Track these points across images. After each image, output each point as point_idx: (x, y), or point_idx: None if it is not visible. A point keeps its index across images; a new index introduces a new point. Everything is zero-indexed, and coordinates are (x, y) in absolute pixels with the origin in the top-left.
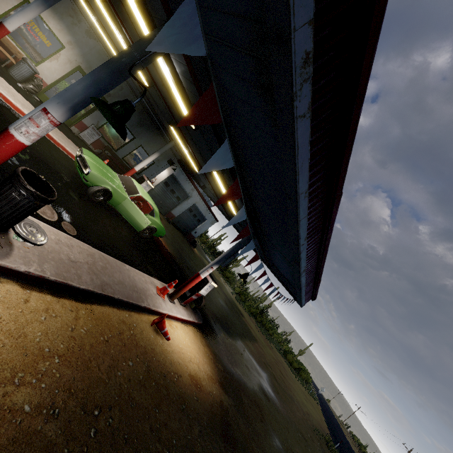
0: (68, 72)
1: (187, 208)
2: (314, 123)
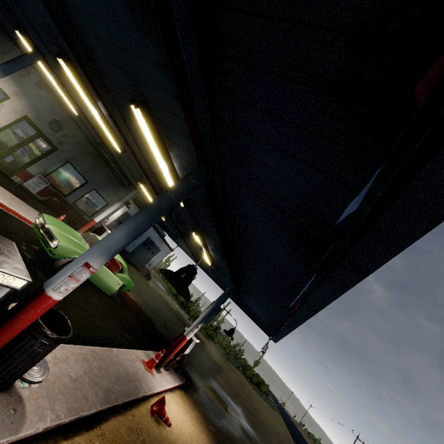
0: (12, 122)
1: (141, 242)
2: None
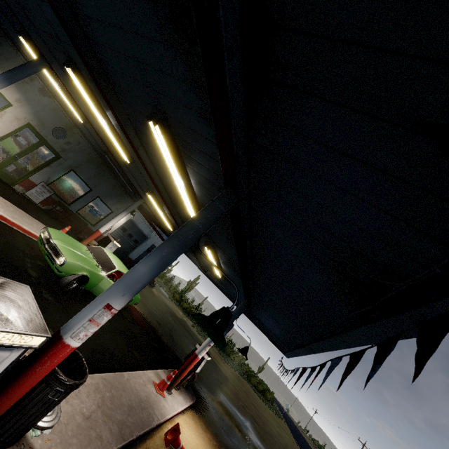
0: (14, 130)
1: (145, 250)
2: None
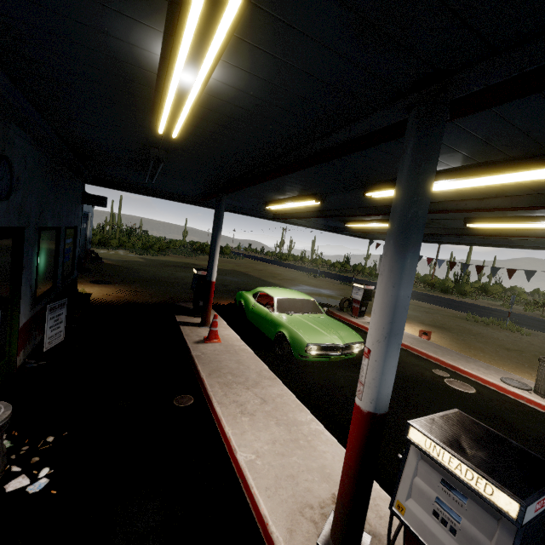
0: None
1: None
2: None
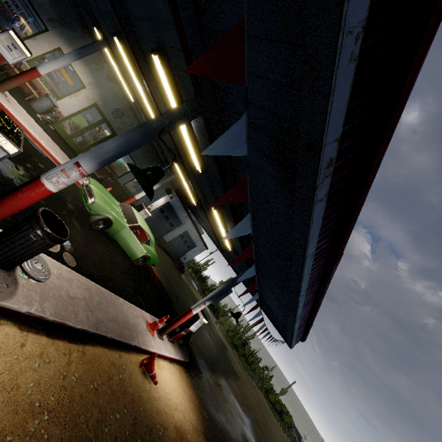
0: (85, 107)
1: (179, 234)
2: (328, 203)
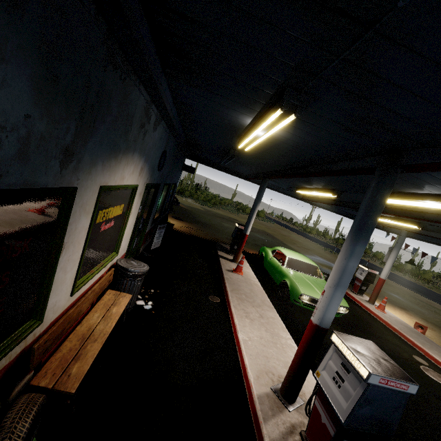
0: (138, 209)
1: None
2: None
